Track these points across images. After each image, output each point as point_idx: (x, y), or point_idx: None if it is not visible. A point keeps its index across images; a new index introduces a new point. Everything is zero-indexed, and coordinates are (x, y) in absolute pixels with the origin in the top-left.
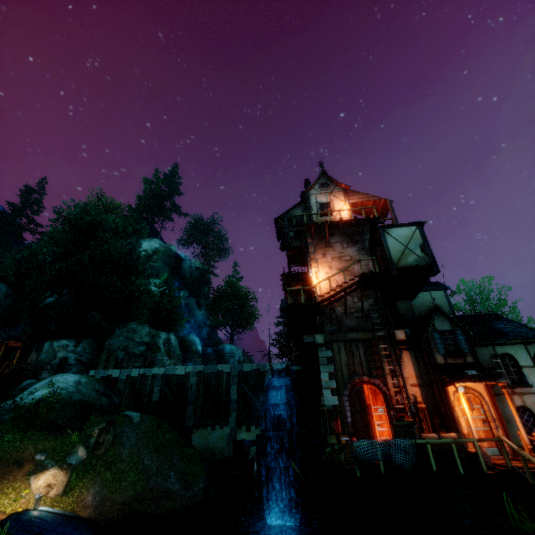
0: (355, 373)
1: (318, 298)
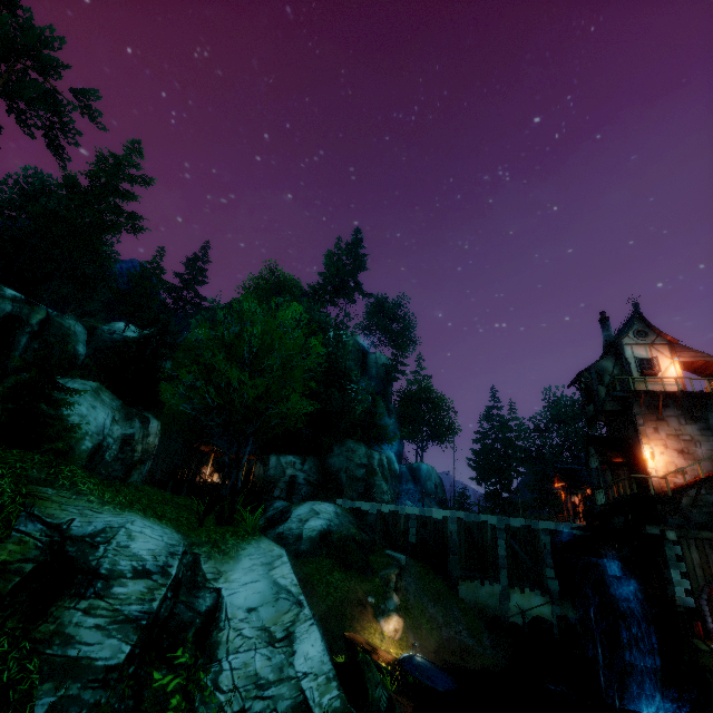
0: (711, 576)
1: (656, 482)
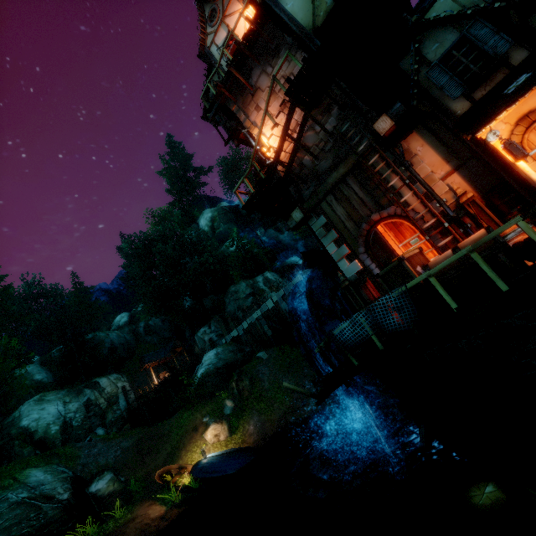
0: (362, 219)
1: (280, 166)
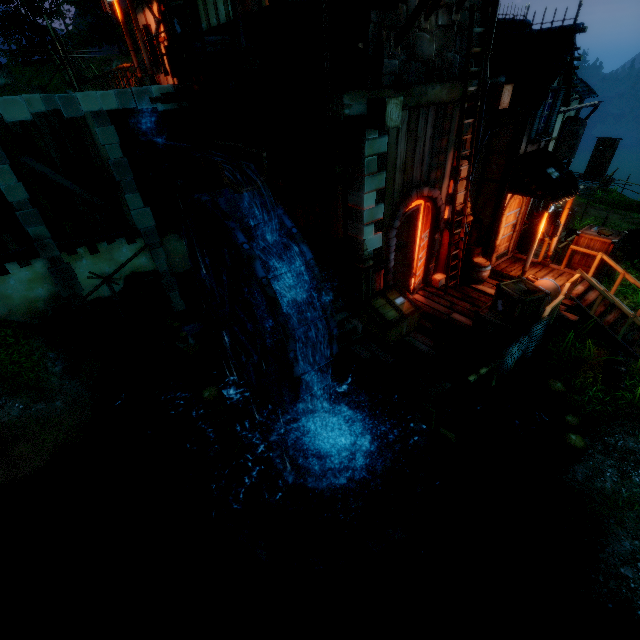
0: (411, 182)
1: None
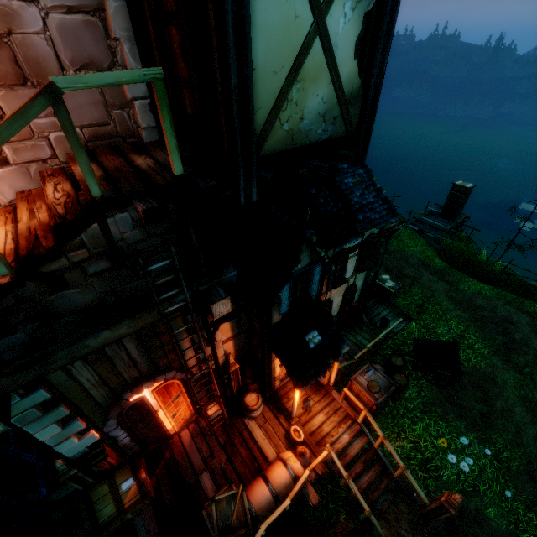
0: (124, 383)
1: None
